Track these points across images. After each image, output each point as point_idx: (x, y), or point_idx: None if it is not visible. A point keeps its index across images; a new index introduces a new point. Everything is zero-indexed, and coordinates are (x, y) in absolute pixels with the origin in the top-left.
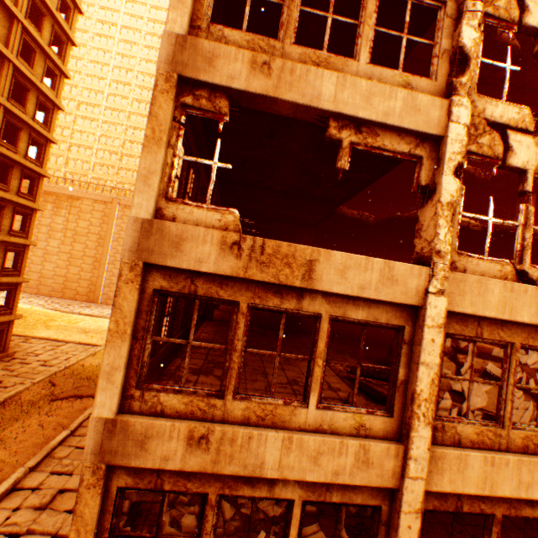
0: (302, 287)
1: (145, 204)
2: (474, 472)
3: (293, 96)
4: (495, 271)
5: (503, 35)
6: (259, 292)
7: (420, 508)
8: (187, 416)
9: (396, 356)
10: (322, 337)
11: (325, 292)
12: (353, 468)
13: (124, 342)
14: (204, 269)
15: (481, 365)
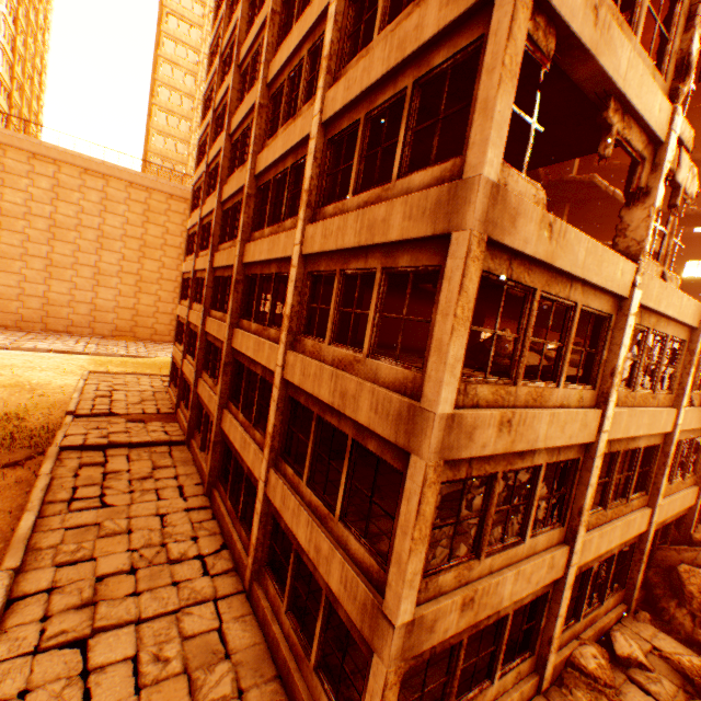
0: (578, 276)
1: (494, 163)
2: (623, 423)
3: (604, 61)
4: (653, 272)
5: None
6: (548, 280)
7: (603, 453)
8: (492, 406)
9: (602, 341)
10: (574, 325)
11: (582, 283)
12: (578, 432)
13: (466, 331)
14: (527, 251)
15: None
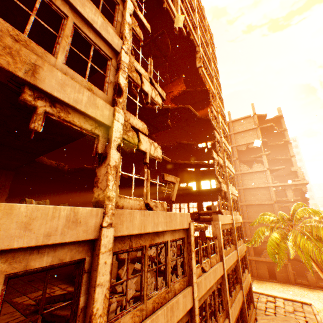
0: None
1: None
2: None
3: None
4: (137, 205)
5: (134, 91)
6: None
7: None
8: None
9: (78, 287)
10: None
11: (3, 250)
12: None
13: None
14: None
15: (130, 256)
